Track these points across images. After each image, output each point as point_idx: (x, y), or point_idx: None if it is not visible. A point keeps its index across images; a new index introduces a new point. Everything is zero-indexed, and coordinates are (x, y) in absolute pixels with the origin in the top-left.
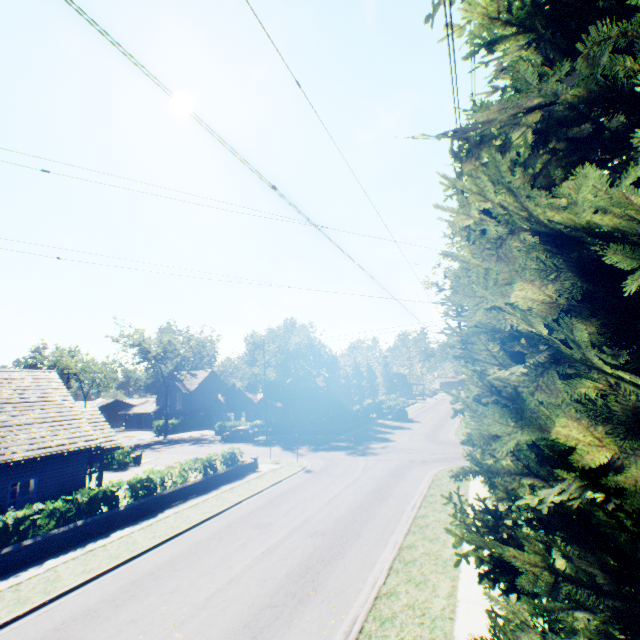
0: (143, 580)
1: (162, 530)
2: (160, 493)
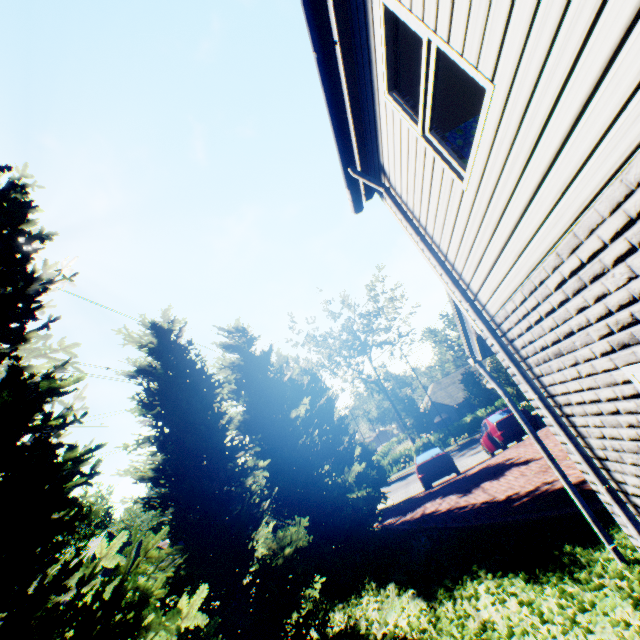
0: None
1: None
2: None
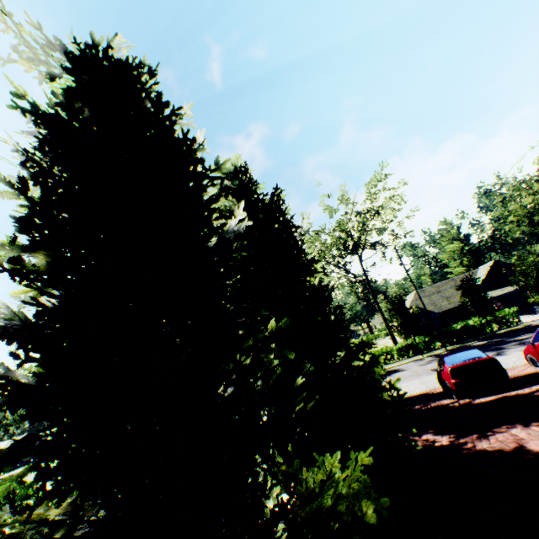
0: None
1: None
2: None
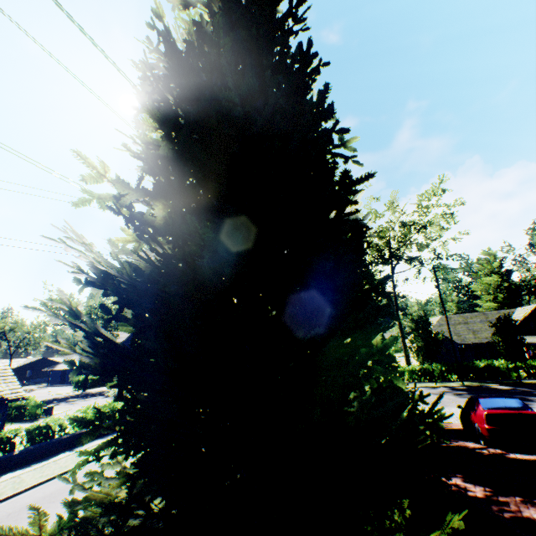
0: (18, 512)
1: (50, 470)
2: (56, 438)
